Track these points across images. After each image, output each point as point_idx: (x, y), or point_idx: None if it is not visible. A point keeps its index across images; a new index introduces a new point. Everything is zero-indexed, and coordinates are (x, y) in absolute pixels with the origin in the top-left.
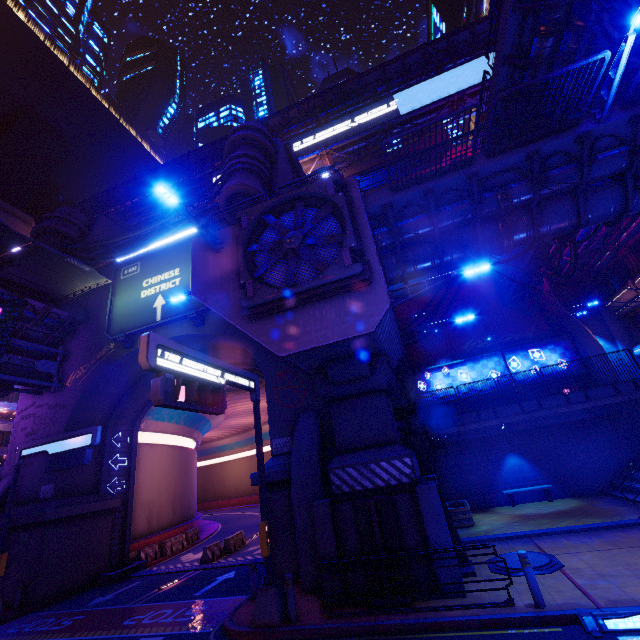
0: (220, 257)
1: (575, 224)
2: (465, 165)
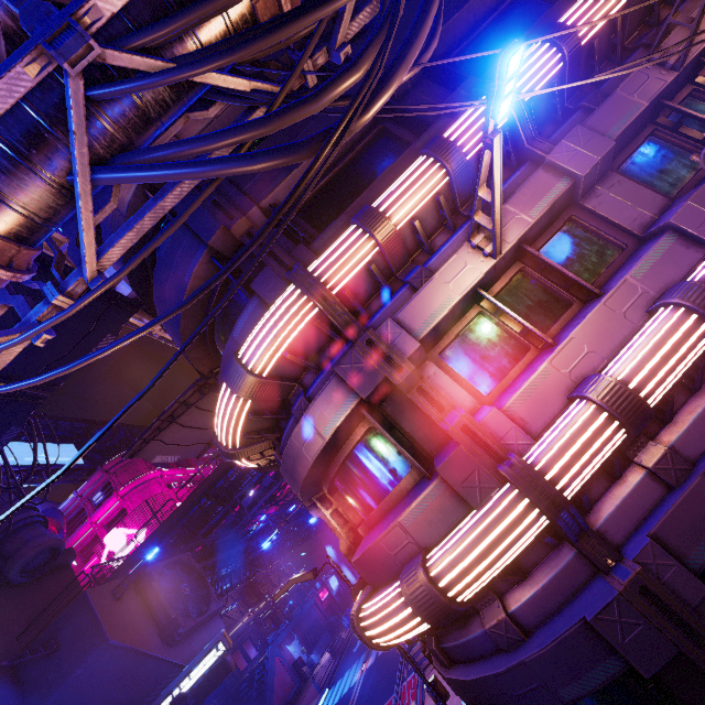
0: (121, 604)
1: (229, 588)
2: (215, 555)
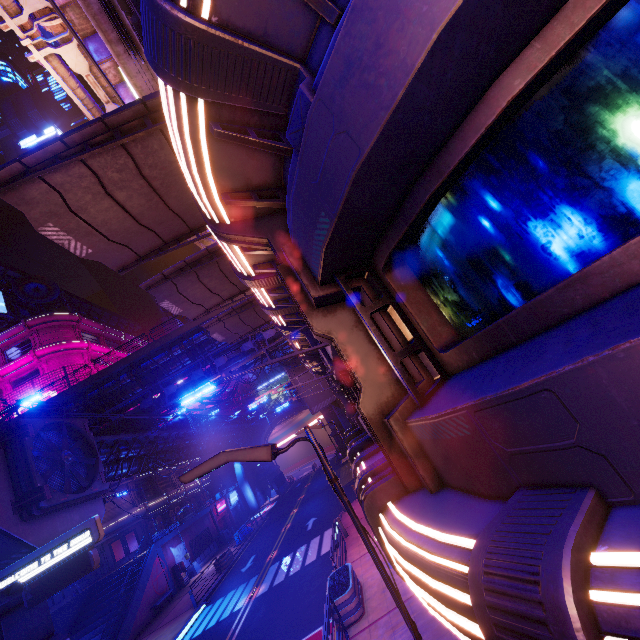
0: None
1: (125, 474)
2: (119, 433)
